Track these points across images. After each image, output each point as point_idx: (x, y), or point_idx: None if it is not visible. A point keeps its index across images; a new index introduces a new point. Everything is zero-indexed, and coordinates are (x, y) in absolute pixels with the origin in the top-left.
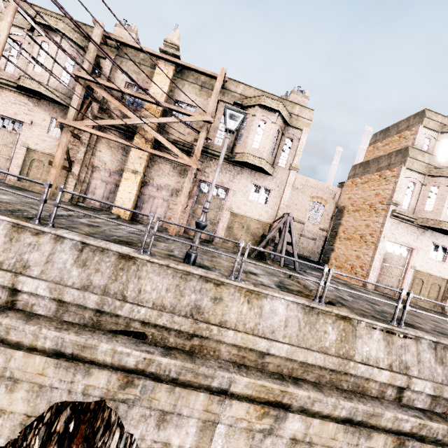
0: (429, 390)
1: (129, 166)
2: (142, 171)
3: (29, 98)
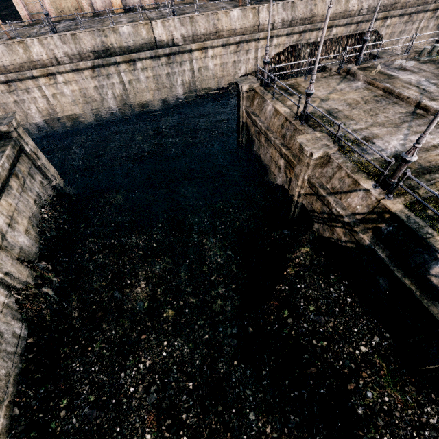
0: (367, 7)
1: None
2: None
3: None
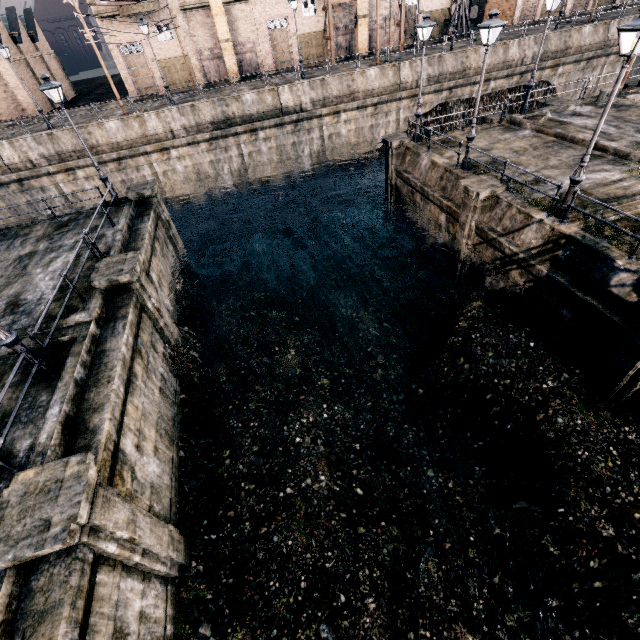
0: (531, 56)
1: (359, 14)
2: (367, 13)
3: None
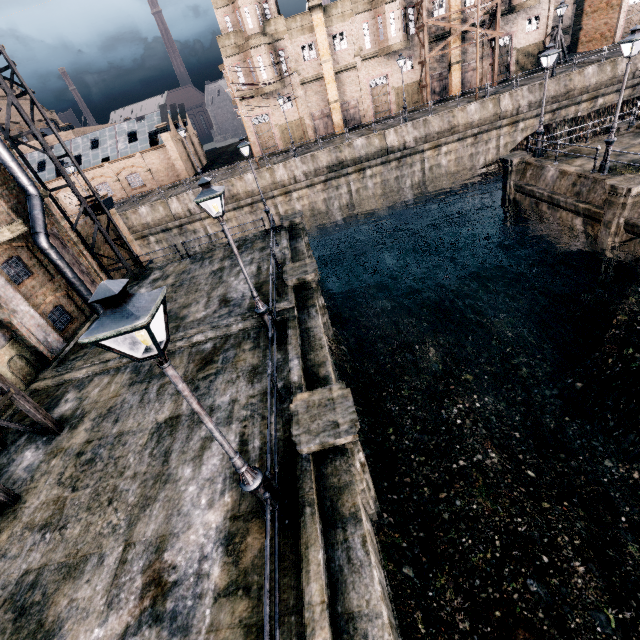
0: None
1: (453, 62)
2: (460, 60)
3: (384, 57)
